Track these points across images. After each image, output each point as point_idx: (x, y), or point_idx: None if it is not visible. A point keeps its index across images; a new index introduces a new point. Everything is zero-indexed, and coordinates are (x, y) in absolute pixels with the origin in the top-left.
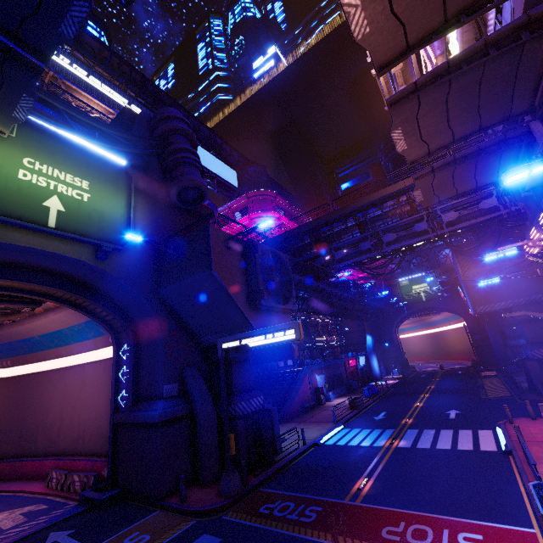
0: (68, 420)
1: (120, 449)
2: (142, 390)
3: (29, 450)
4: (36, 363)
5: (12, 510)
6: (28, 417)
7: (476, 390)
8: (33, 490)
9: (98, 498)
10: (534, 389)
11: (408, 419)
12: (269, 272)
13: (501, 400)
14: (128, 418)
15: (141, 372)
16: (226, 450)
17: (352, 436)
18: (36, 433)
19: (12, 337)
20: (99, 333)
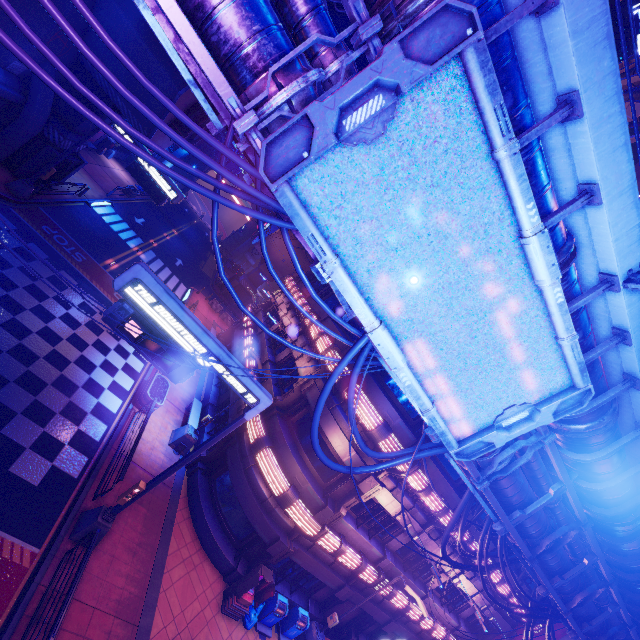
0: None
1: None
2: None
3: None
4: None
5: None
6: None
7: (202, 259)
8: None
9: None
10: (222, 287)
11: (155, 243)
12: (205, 121)
13: (205, 277)
14: None
15: None
16: (40, 172)
17: (115, 221)
18: None
19: None
20: None
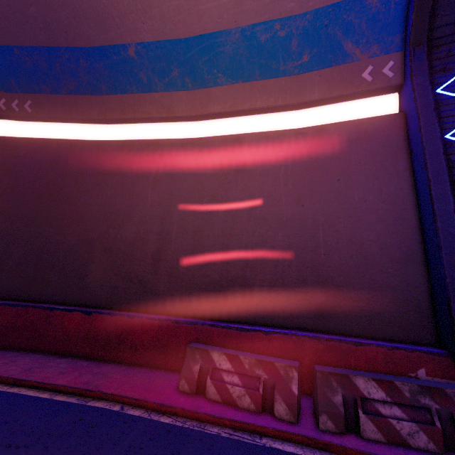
0: (185, 240)
1: None
2: None
3: (60, 290)
4: (89, 126)
5: None
6: (63, 220)
7: None
8: (156, 400)
9: None
10: None
11: None
12: None
13: None
14: None
15: None
16: None
17: None
18: (86, 257)
19: (69, 26)
20: (334, 54)
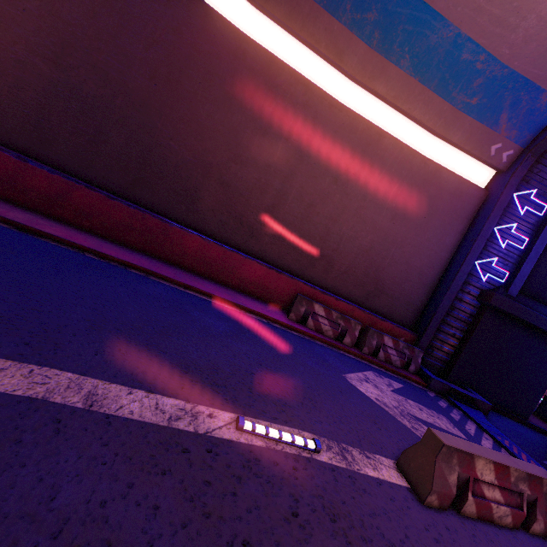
0: (299, 208)
1: (474, 338)
2: (536, 283)
3: (168, 204)
4: None
5: (353, 374)
6: (181, 124)
7: None
8: (285, 322)
9: (487, 402)
10: None
11: None
12: None
13: None
14: (530, 316)
15: (546, 256)
16: None
17: None
18: (200, 181)
19: None
20: (491, 115)
